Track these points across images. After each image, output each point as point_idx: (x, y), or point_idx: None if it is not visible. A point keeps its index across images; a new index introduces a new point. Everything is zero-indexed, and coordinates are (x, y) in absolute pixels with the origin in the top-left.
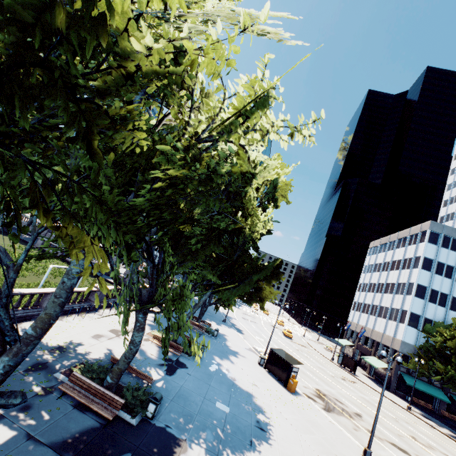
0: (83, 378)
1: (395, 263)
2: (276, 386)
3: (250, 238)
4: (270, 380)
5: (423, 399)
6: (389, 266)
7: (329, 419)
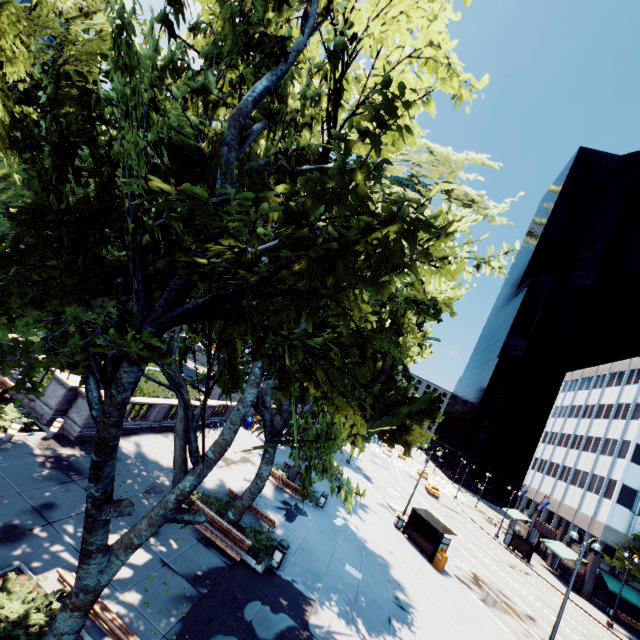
0: (207, 510)
1: (604, 408)
2: (418, 559)
3: (401, 361)
4: (410, 549)
5: (634, 616)
6: (593, 411)
7: (489, 614)
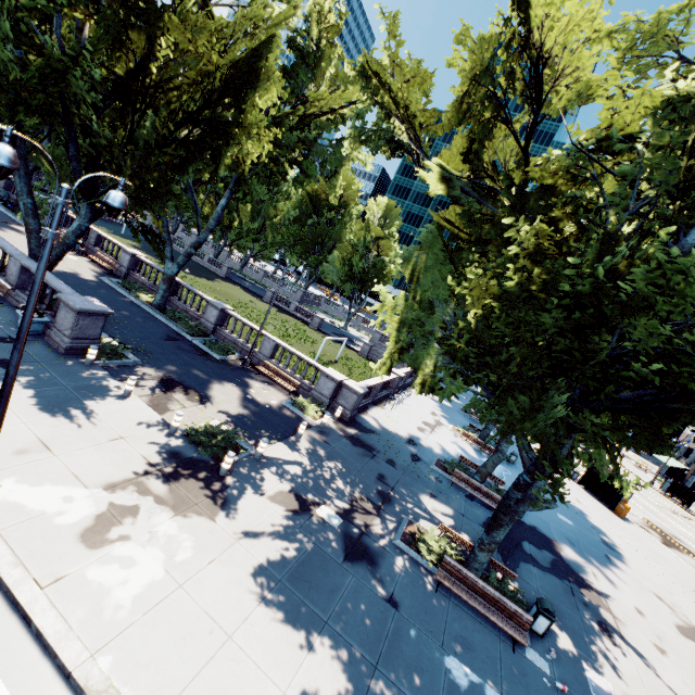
0: (465, 476)
1: None
2: (600, 507)
3: None
4: (591, 499)
5: None
6: None
7: (674, 555)
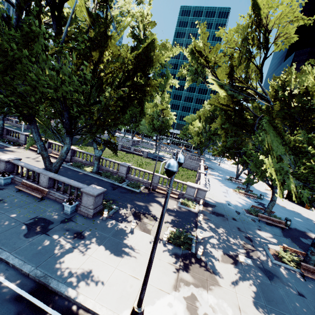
0: (263, 215)
1: None
2: (300, 207)
3: None
4: (294, 204)
5: None
6: None
7: None
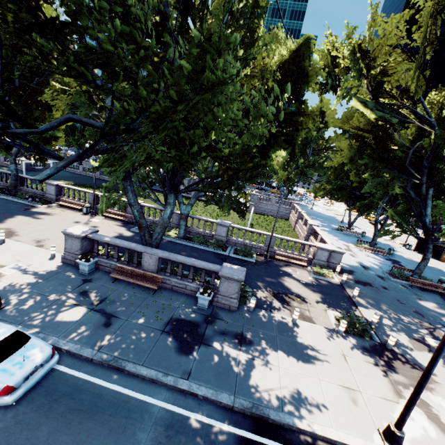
0: (416, 279)
1: None
2: (435, 261)
3: None
4: None
5: None
6: None
7: None
